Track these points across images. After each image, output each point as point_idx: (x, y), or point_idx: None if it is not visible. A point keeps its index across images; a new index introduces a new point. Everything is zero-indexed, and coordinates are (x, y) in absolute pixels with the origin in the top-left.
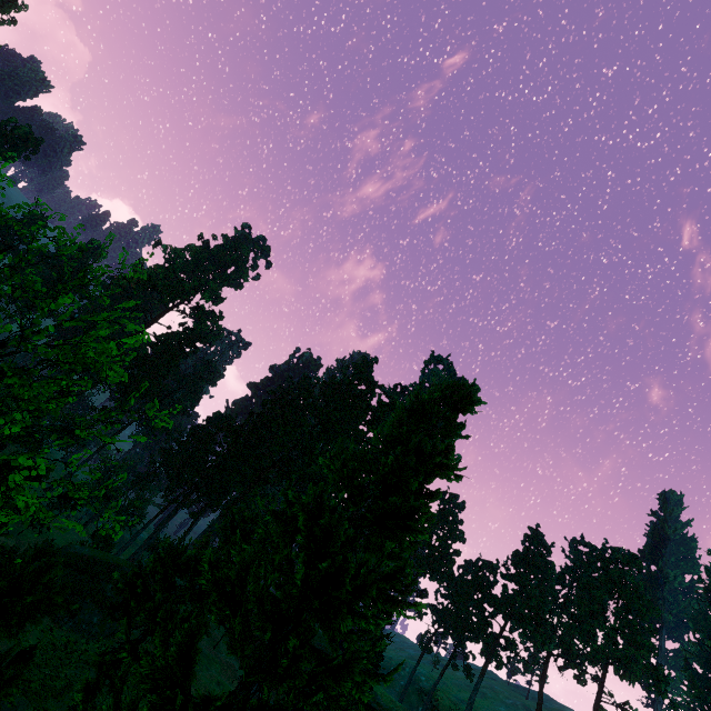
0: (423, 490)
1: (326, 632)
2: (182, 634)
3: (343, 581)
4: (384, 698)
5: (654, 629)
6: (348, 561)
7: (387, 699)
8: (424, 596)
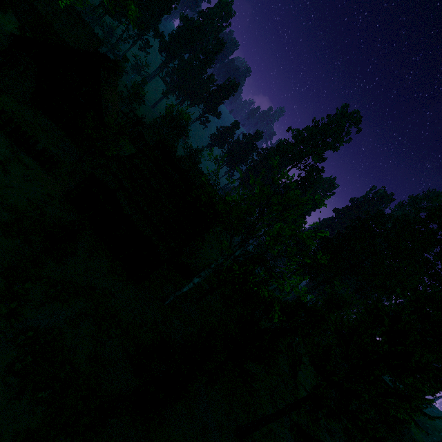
0: None
1: (394, 377)
2: (325, 344)
3: (410, 360)
4: (417, 436)
5: None
6: (414, 352)
7: (419, 438)
8: None
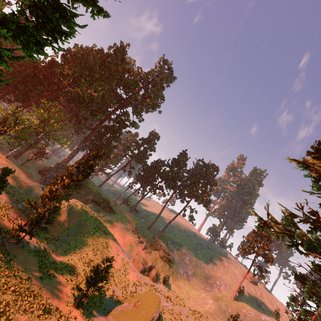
0: (66, 9)
1: None
2: None
3: None
4: (105, 196)
5: (213, 189)
6: None
7: (105, 196)
8: (132, 167)
